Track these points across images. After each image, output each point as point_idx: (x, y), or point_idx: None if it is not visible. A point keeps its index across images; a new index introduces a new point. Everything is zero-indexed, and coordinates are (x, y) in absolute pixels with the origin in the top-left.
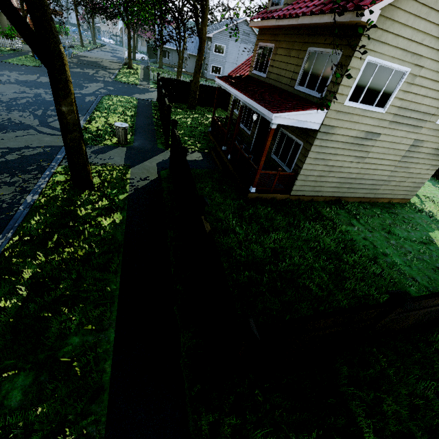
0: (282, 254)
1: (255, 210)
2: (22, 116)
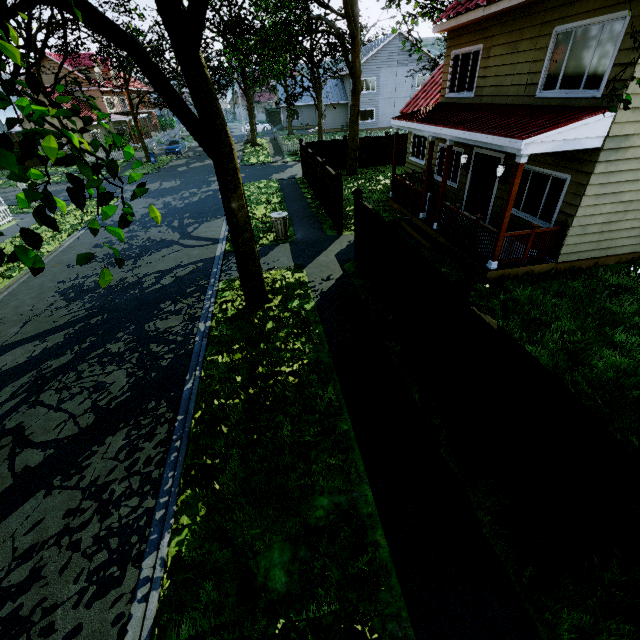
0: (585, 355)
1: (507, 296)
2: (160, 232)
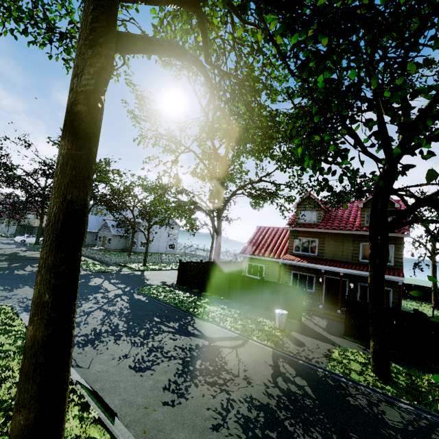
0: None
1: None
2: (173, 338)
